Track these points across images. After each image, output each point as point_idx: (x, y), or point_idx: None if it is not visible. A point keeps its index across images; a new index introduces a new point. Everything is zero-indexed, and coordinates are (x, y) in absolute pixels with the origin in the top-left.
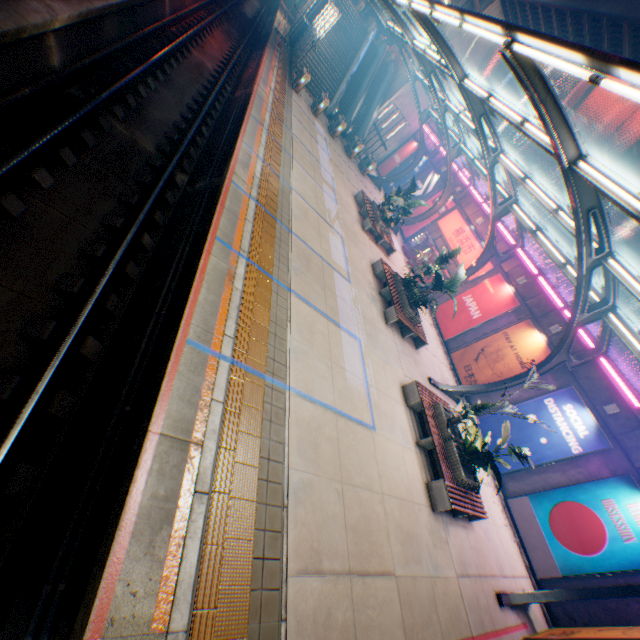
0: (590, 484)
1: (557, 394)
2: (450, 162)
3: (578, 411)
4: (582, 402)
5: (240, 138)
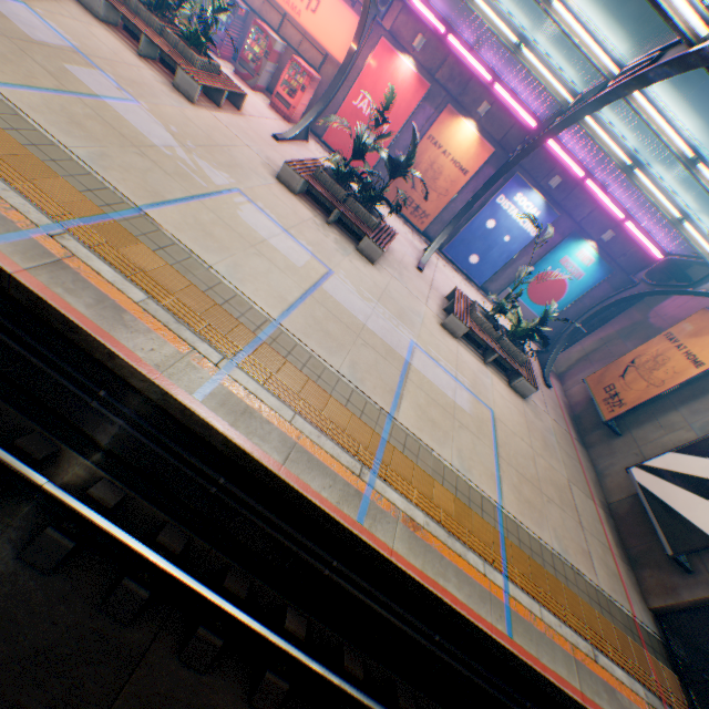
0: (550, 255)
1: (506, 189)
2: None
3: (528, 197)
4: (529, 186)
5: None
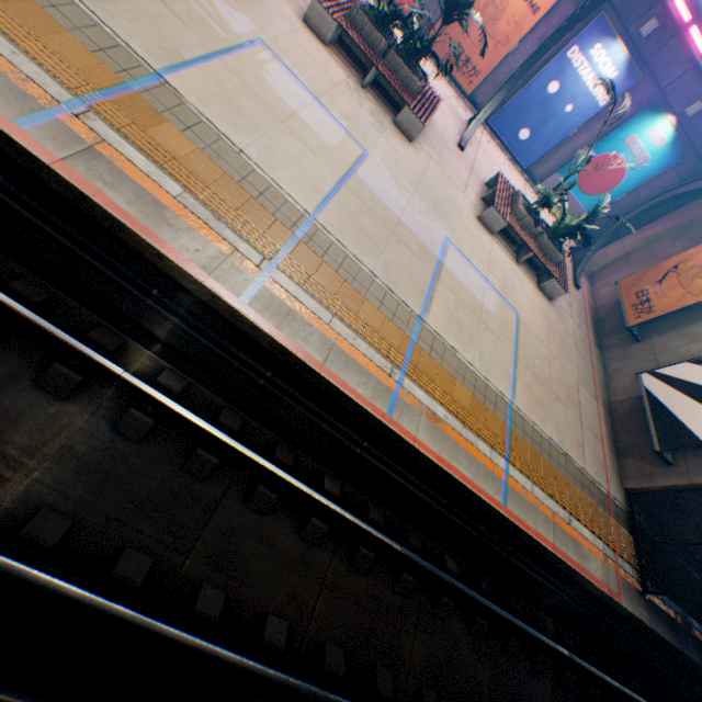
0: (616, 132)
1: (583, 37)
2: None
3: (608, 51)
4: (614, 34)
5: None
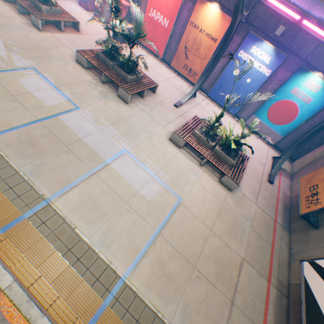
0: (282, 87)
1: (244, 45)
2: None
3: (260, 47)
4: (260, 39)
5: None
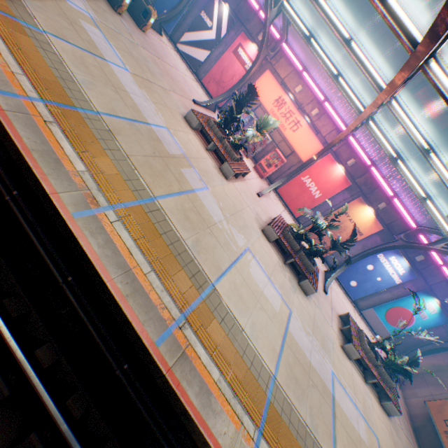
0: (406, 297)
1: (385, 251)
2: (269, 24)
3: (398, 260)
4: (401, 254)
5: (148, 346)
